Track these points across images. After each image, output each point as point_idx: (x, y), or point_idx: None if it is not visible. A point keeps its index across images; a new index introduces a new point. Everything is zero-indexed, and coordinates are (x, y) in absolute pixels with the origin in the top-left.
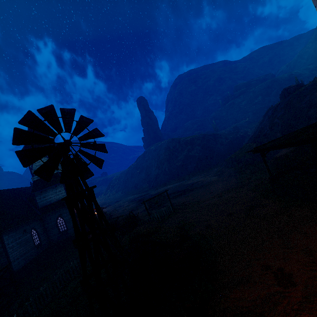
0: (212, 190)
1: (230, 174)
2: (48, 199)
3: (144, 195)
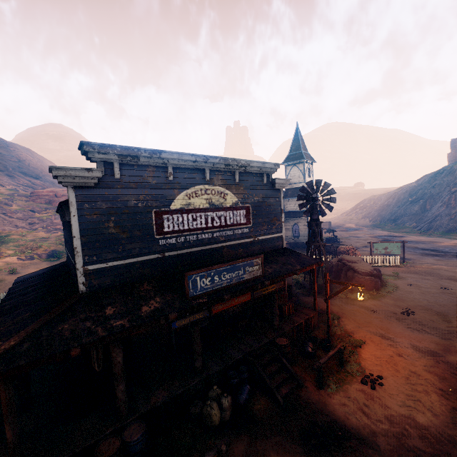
0: None
1: None
2: (292, 207)
3: (395, 236)
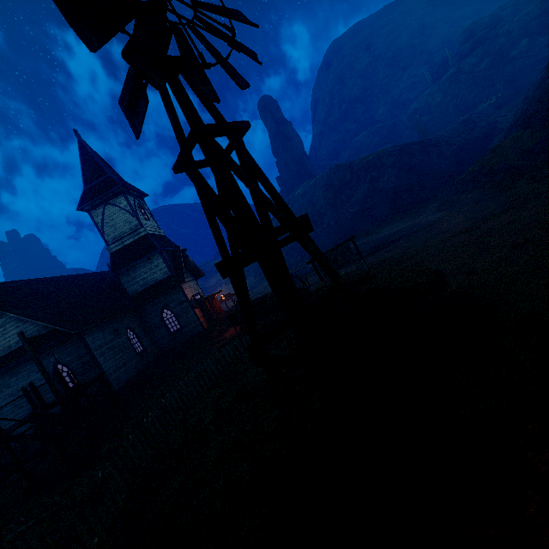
0: (445, 228)
1: (475, 199)
2: (141, 281)
3: (298, 271)
